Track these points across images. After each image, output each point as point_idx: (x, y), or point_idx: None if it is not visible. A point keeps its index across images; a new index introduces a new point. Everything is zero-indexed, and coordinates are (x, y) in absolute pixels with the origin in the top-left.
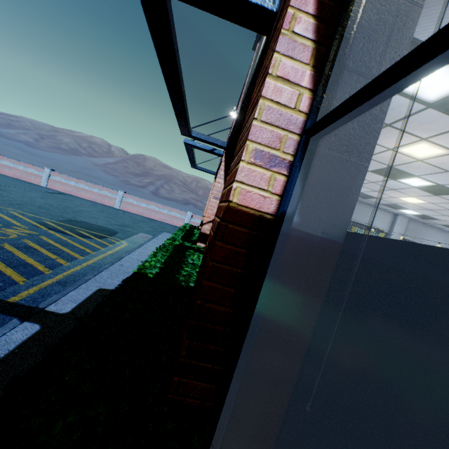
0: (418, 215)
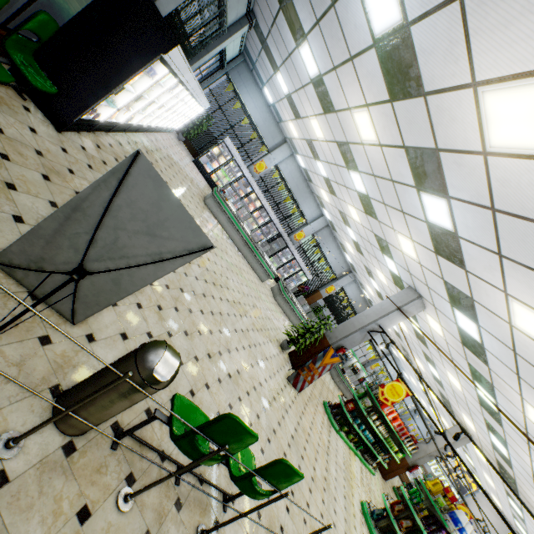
0: (330, 222)
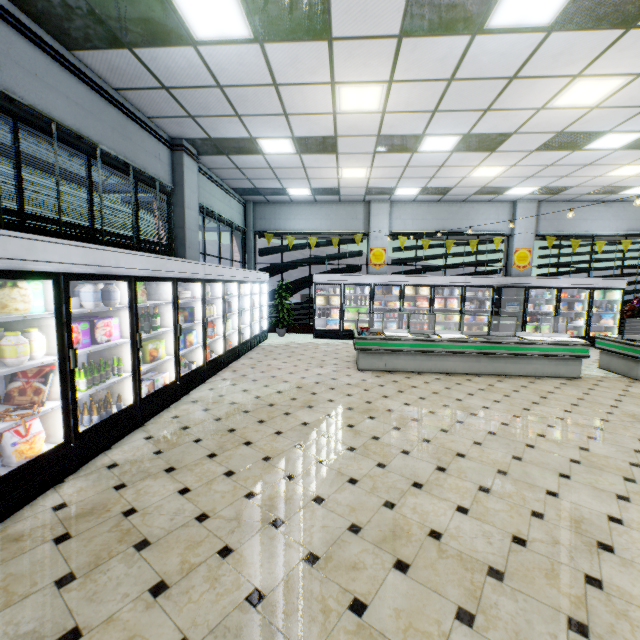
0: (539, 192)
